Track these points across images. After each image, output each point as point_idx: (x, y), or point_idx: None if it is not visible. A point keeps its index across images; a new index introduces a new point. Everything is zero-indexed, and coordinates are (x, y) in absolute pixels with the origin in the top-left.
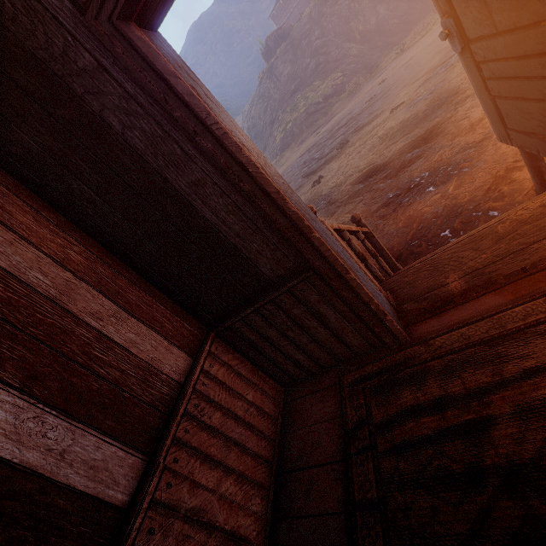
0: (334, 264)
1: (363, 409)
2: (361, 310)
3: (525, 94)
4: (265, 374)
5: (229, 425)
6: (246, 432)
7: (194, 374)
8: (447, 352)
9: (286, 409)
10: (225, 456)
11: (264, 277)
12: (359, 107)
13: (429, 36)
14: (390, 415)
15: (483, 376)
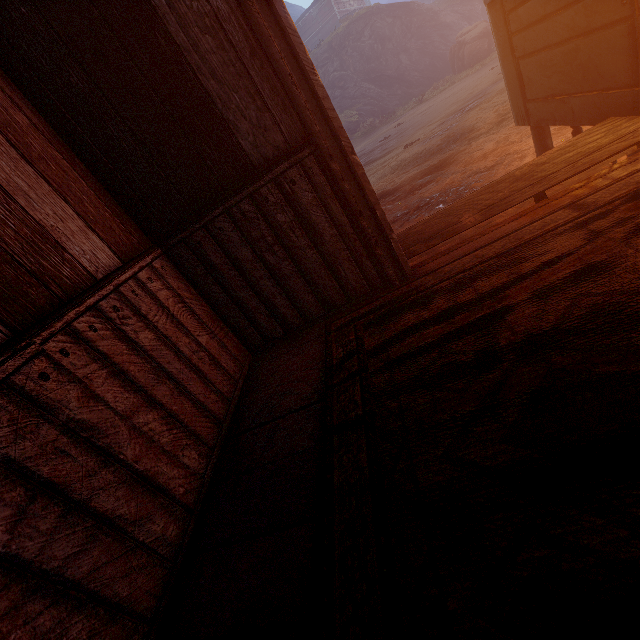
0: (339, 134)
1: (354, 343)
2: (363, 218)
3: (550, 39)
4: (228, 329)
5: (166, 354)
6: (189, 374)
7: (120, 273)
8: (458, 273)
9: (251, 373)
10: (152, 385)
11: (243, 158)
12: (372, 145)
13: (448, 91)
14: (386, 339)
15: (498, 279)
